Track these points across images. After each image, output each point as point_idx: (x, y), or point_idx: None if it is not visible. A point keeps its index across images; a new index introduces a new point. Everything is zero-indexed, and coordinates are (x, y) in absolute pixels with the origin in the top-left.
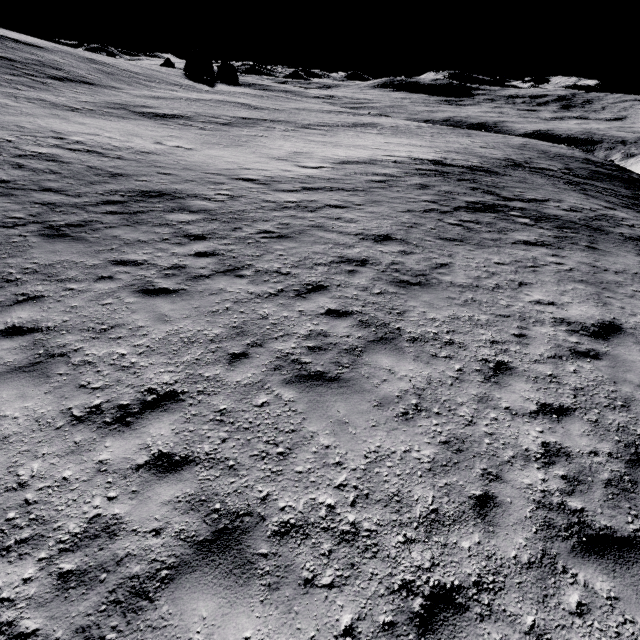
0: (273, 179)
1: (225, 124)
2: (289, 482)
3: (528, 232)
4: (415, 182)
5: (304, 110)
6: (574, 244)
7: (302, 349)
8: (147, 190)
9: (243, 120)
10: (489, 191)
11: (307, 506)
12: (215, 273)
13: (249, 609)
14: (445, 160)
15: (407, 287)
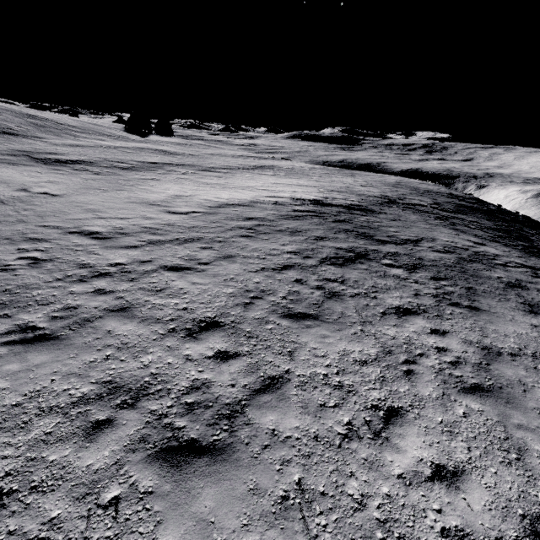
0: (120, 230)
1: (126, 168)
2: None
3: (401, 291)
4: (287, 226)
5: (217, 155)
6: (454, 306)
7: None
8: None
9: (149, 164)
10: (363, 233)
11: None
12: None
13: None
14: (326, 199)
15: (183, 465)
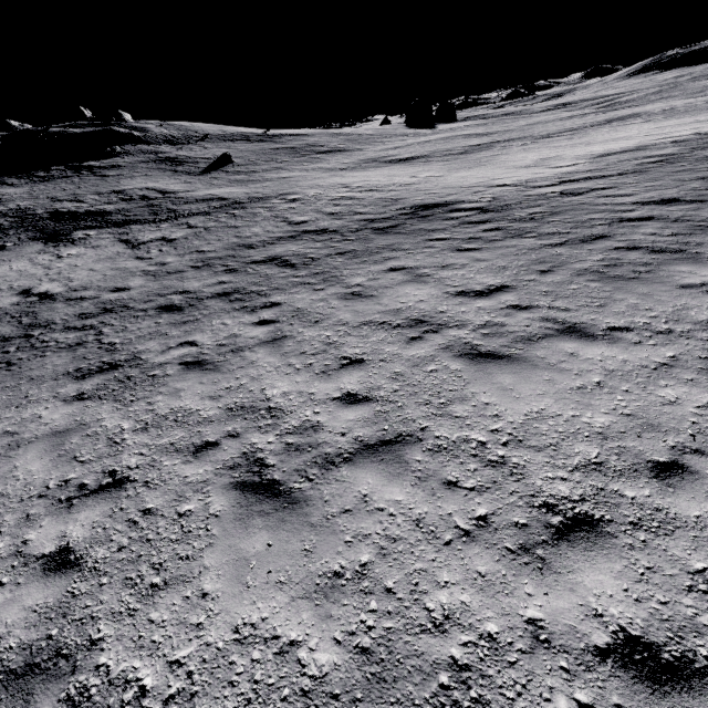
0: (528, 181)
1: (460, 153)
2: (609, 315)
3: None
4: (707, 154)
5: (537, 124)
6: None
7: (598, 266)
8: (424, 204)
9: (476, 147)
10: None
11: (626, 322)
12: (505, 238)
13: (598, 347)
14: None
15: (704, 229)
